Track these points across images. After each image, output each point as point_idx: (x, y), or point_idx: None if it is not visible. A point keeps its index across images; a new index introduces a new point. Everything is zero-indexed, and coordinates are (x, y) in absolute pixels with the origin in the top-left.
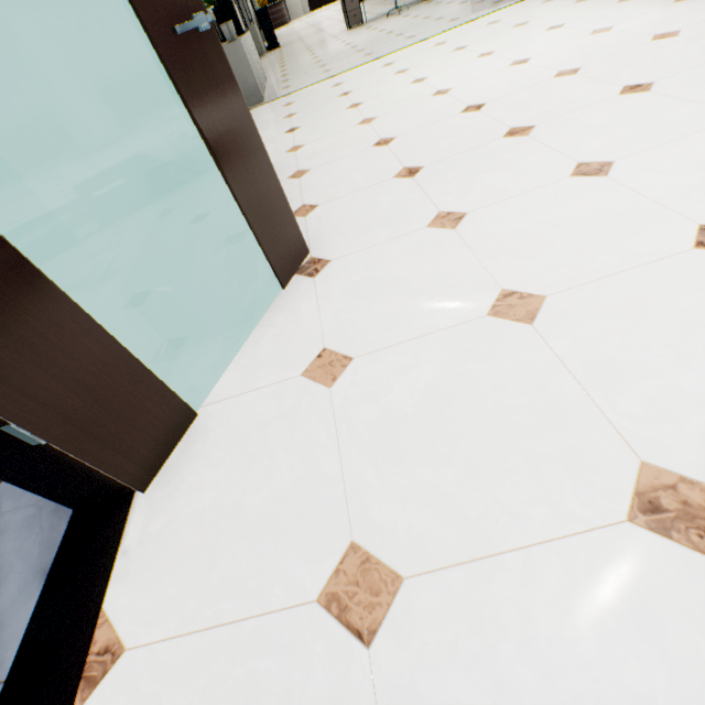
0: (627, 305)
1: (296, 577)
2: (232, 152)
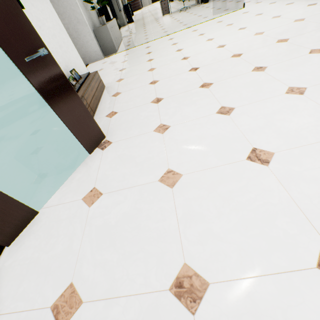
0: (210, 184)
1: (47, 295)
2: (60, 102)
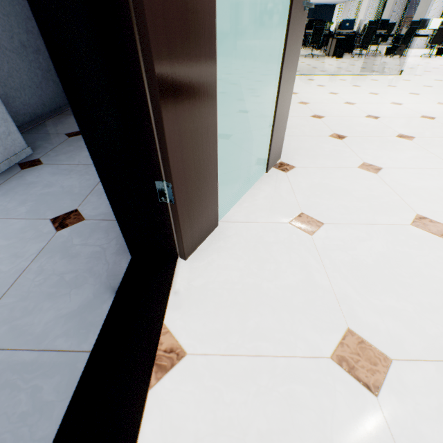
0: None
1: (312, 340)
2: (285, 82)
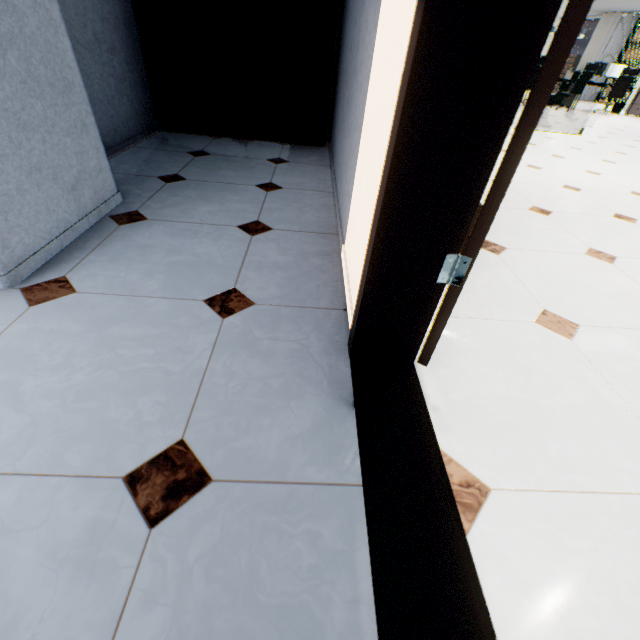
0: None
1: (636, 473)
2: None
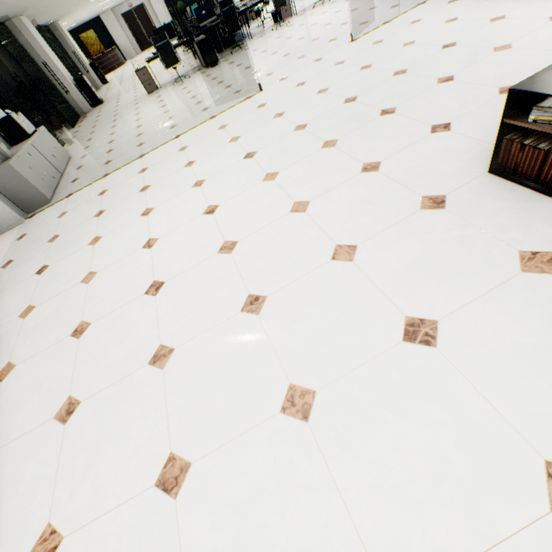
0: None
1: None
2: None
